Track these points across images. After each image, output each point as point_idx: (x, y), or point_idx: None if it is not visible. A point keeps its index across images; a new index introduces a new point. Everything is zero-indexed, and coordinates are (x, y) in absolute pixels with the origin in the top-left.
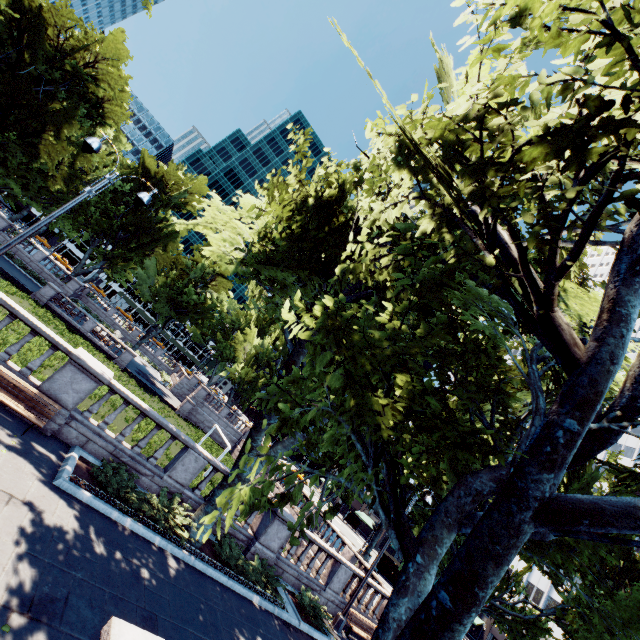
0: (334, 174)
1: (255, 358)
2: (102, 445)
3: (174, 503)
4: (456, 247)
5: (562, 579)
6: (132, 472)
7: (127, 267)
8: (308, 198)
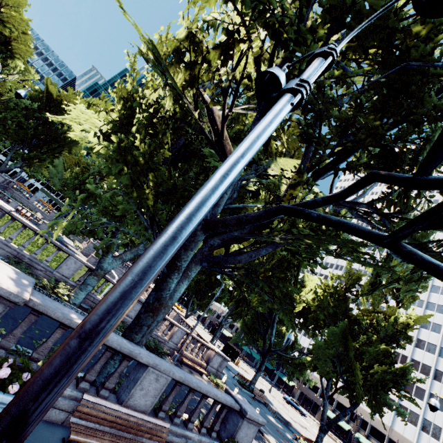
0: (149, 83)
1: None
2: (8, 251)
3: (60, 285)
4: (183, 110)
5: (317, 335)
6: (30, 267)
7: (42, 166)
8: (136, 99)
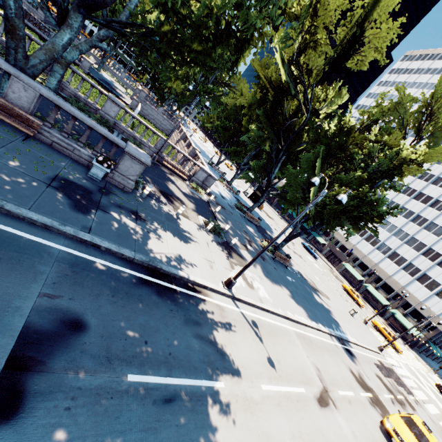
0: None
1: (186, 76)
2: None
3: None
4: None
5: None
6: None
7: None
8: None
